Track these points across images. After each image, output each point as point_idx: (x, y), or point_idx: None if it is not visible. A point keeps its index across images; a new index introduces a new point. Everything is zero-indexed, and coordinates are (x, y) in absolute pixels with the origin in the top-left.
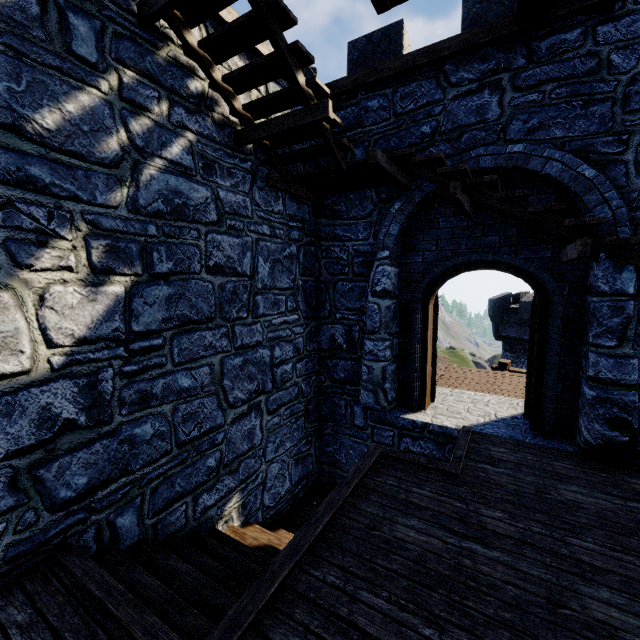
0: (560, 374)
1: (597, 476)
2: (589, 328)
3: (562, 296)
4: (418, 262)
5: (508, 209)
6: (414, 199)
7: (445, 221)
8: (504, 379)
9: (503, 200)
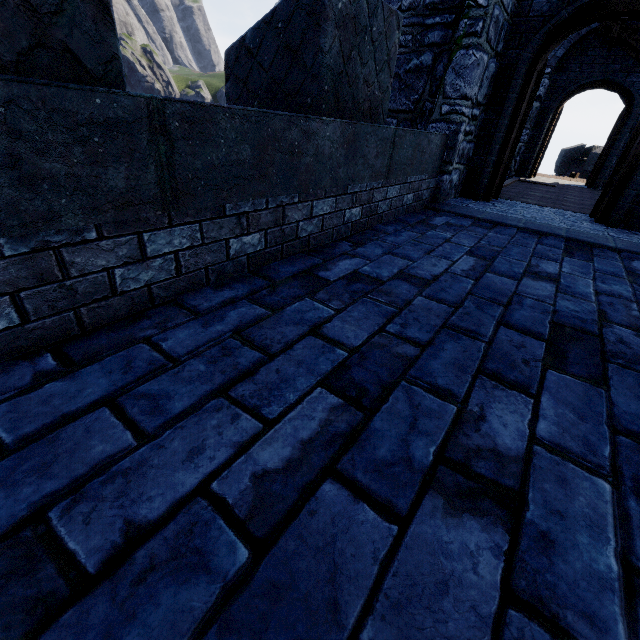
0: (618, 154)
1: None
2: None
3: (639, 107)
4: (563, 80)
5: (637, 46)
6: (581, 33)
7: (592, 51)
8: (573, 179)
9: (637, 41)
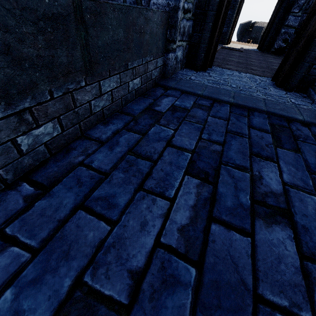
0: (276, 28)
1: (274, 55)
2: (293, 6)
3: None
4: None
5: None
6: None
7: None
8: (249, 44)
9: None
